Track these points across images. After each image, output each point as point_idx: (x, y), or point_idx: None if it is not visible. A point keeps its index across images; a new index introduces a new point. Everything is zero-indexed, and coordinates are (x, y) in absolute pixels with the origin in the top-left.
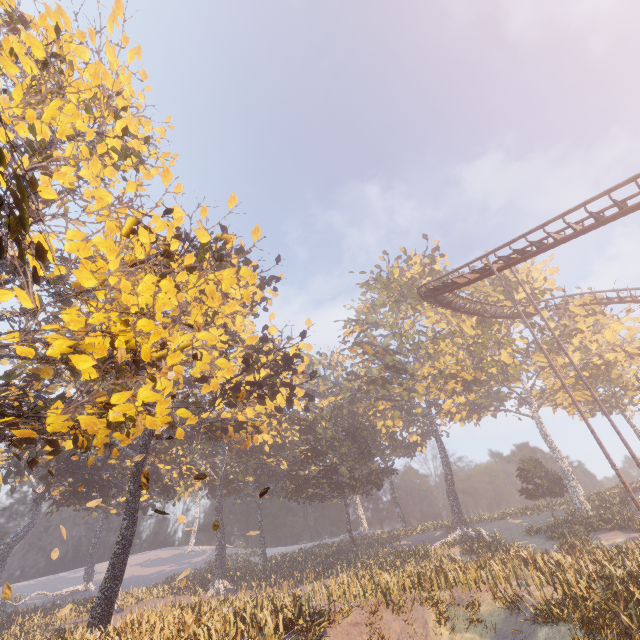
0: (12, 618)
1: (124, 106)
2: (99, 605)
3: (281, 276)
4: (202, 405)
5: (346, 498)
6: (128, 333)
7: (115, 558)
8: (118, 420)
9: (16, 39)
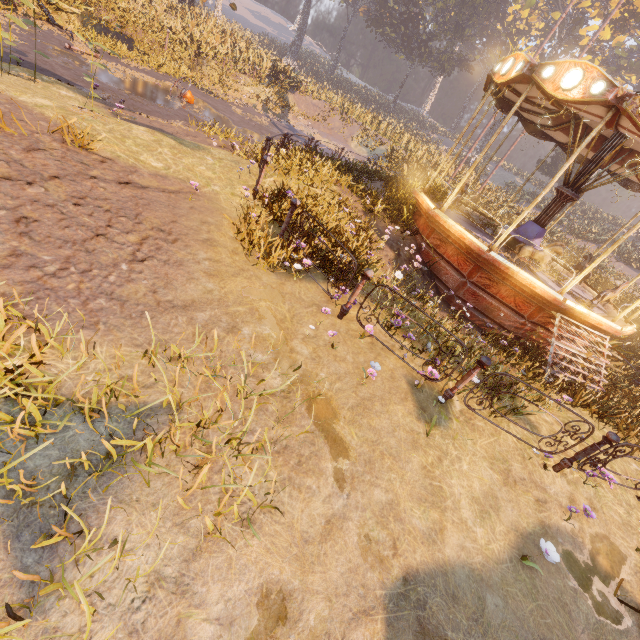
0: None
1: None
2: None
3: None
4: None
5: (412, 62)
6: None
7: None
8: None
9: None
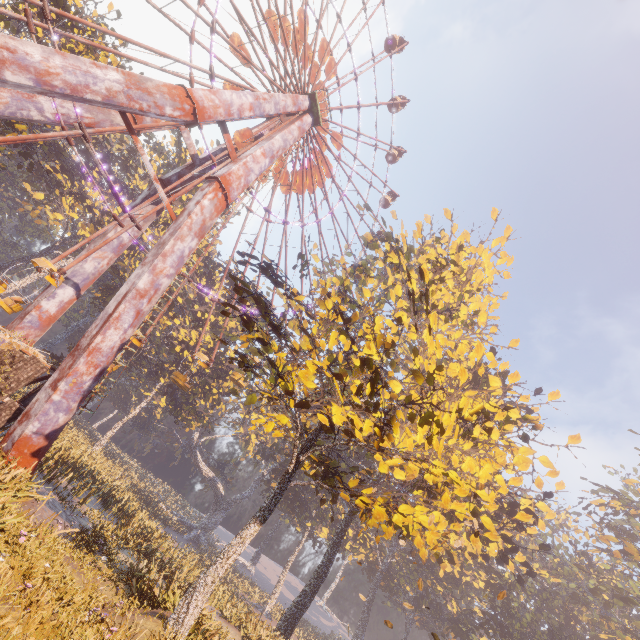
0: (216, 554)
1: (479, 288)
2: (287, 618)
3: (534, 409)
4: (397, 486)
5: None
6: (438, 474)
7: (308, 588)
8: (398, 524)
9: (433, 251)
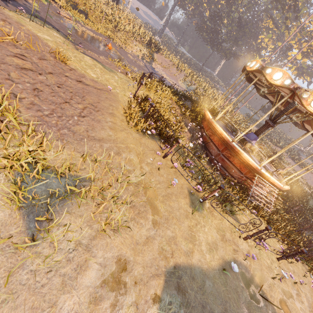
0: None
1: None
2: None
3: None
4: None
5: (213, 50)
6: None
7: None
8: None
9: None
